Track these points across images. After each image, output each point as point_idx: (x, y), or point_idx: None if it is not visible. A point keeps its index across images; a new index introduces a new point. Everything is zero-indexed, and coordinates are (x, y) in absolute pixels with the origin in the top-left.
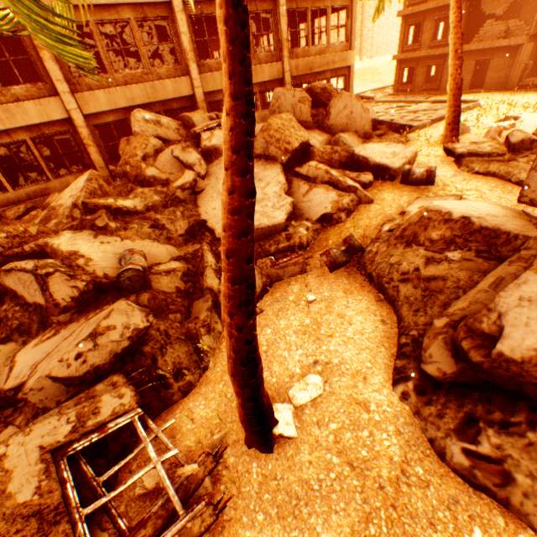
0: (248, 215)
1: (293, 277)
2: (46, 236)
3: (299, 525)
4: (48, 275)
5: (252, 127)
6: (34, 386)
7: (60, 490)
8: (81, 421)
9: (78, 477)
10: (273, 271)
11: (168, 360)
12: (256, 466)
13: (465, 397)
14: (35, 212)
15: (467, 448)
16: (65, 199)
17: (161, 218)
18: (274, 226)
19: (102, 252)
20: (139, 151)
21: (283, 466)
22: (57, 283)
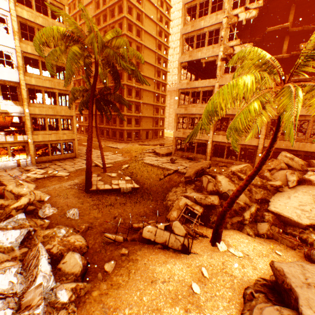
0: (242, 188)
1: (284, 245)
2: (219, 174)
3: (202, 253)
4: (210, 181)
5: (255, 174)
6: (191, 196)
7: (183, 208)
8: (192, 205)
9: (185, 211)
10: (276, 234)
11: (214, 218)
12: (207, 244)
13: (272, 293)
14: (223, 167)
15: (252, 291)
16: (233, 168)
17: (252, 189)
18: (297, 222)
19: (226, 186)
20: (272, 165)
21: (211, 249)
22: (210, 184)
